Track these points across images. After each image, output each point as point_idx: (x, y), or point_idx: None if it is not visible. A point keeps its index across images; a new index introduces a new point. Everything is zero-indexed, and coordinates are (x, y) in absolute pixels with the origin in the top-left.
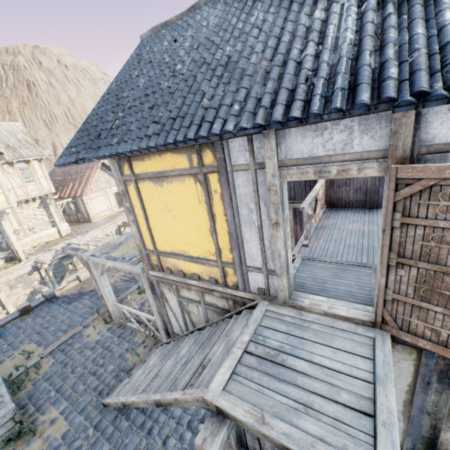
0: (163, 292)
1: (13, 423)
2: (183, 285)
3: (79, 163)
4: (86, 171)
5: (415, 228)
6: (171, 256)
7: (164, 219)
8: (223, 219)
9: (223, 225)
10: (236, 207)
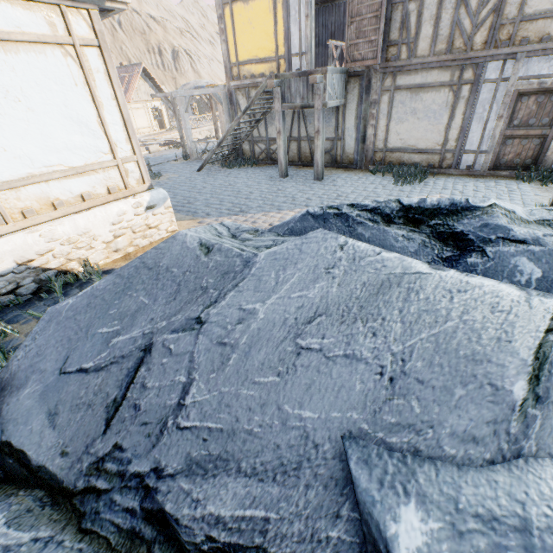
0: (238, 100)
1: (148, 169)
2: (253, 85)
3: None
4: (126, 76)
5: (355, 1)
6: (247, 63)
7: (246, 33)
8: (282, 22)
9: (281, 27)
10: (289, 11)
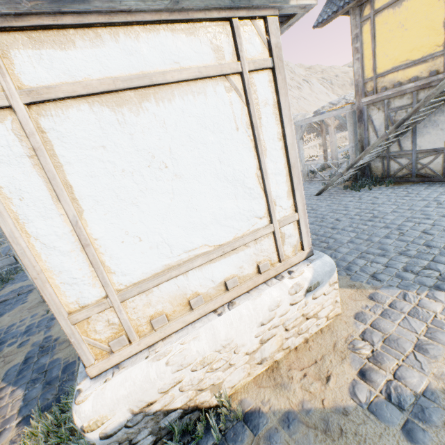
0: (370, 115)
1: None
2: (397, 93)
3: (337, 12)
4: None
5: None
6: (390, 72)
7: (392, 39)
8: None
9: None
10: None
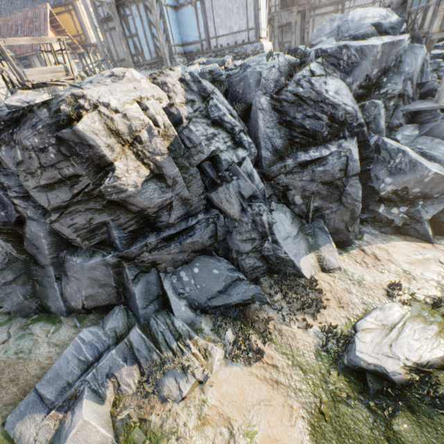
0: None
1: None
2: None
3: None
4: None
5: None
6: None
7: None
8: None
9: None
10: None
